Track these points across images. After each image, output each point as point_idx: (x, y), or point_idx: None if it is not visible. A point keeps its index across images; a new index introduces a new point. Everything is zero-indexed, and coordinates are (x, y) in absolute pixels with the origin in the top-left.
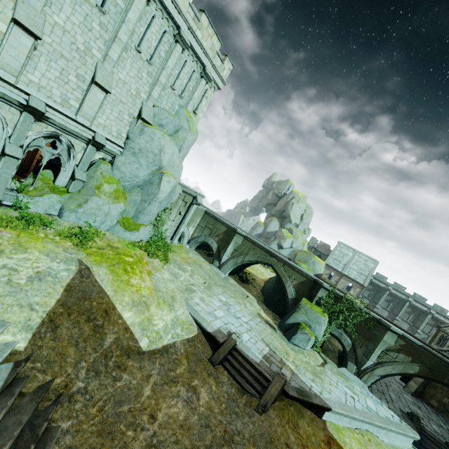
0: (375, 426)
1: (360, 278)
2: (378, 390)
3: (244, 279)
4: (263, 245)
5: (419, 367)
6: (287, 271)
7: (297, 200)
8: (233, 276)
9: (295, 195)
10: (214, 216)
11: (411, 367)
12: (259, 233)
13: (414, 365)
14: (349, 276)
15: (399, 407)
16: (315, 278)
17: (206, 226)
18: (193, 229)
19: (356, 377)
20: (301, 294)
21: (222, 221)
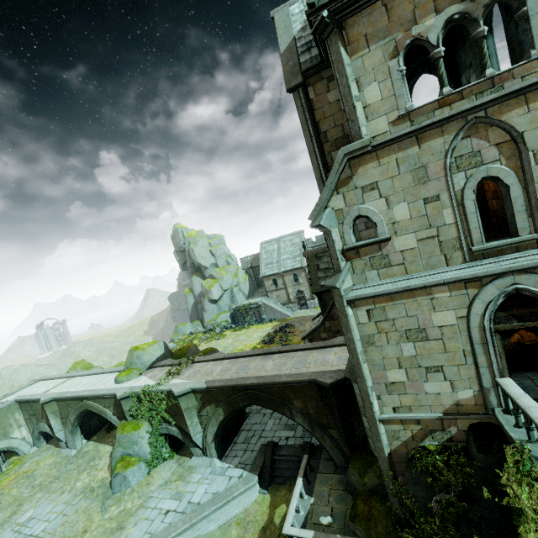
0: (180, 535)
1: (296, 263)
2: (245, 440)
3: (111, 425)
4: (68, 396)
5: (221, 409)
6: (100, 404)
7: (193, 243)
8: (101, 431)
9: (189, 239)
10: (24, 400)
11: (218, 414)
12: (193, 302)
13: (218, 410)
14: (286, 269)
15: (261, 445)
16: (115, 394)
17: (29, 415)
18: (24, 429)
19: (204, 458)
20: (123, 416)
21: (31, 400)
